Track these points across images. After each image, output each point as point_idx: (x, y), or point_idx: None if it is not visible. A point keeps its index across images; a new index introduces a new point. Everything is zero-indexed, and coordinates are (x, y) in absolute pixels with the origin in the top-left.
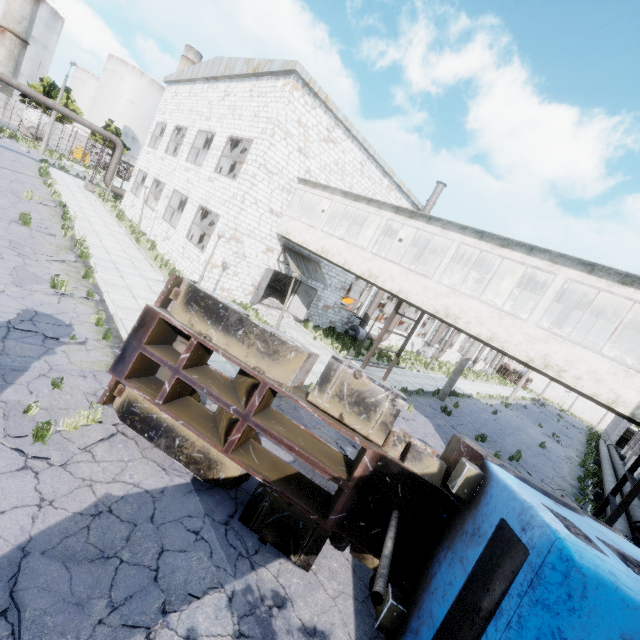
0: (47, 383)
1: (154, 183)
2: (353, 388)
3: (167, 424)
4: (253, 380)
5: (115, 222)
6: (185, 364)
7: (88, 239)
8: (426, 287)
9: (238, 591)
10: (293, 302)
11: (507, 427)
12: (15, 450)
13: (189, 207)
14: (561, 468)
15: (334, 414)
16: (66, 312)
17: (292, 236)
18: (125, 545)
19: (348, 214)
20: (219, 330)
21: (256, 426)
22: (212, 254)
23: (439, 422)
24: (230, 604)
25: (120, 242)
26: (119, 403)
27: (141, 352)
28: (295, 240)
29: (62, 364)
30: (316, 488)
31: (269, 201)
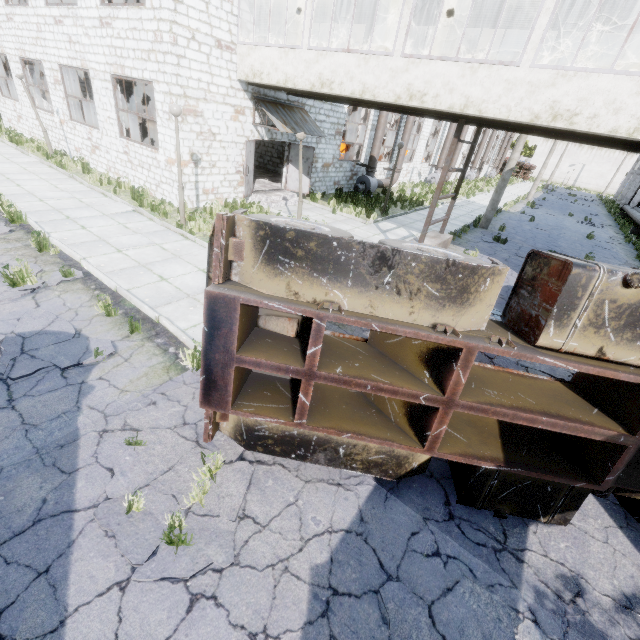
0: (118, 442)
1: (24, 67)
2: (621, 305)
3: (317, 436)
4: (432, 344)
5: (15, 150)
6: (317, 360)
7: (1, 190)
8: (512, 82)
9: (533, 605)
10: (289, 175)
11: (550, 230)
12: (160, 580)
13: (98, 86)
14: (617, 253)
15: (587, 352)
16: (57, 315)
17: (265, 76)
18: (389, 633)
19: (322, 8)
20: (347, 287)
21: (469, 409)
22: (178, 148)
23: (503, 256)
24: (541, 630)
25: (42, 177)
26: (230, 429)
27: (235, 365)
28: (272, 81)
29: (113, 400)
30: (532, 431)
31: (209, 26)
